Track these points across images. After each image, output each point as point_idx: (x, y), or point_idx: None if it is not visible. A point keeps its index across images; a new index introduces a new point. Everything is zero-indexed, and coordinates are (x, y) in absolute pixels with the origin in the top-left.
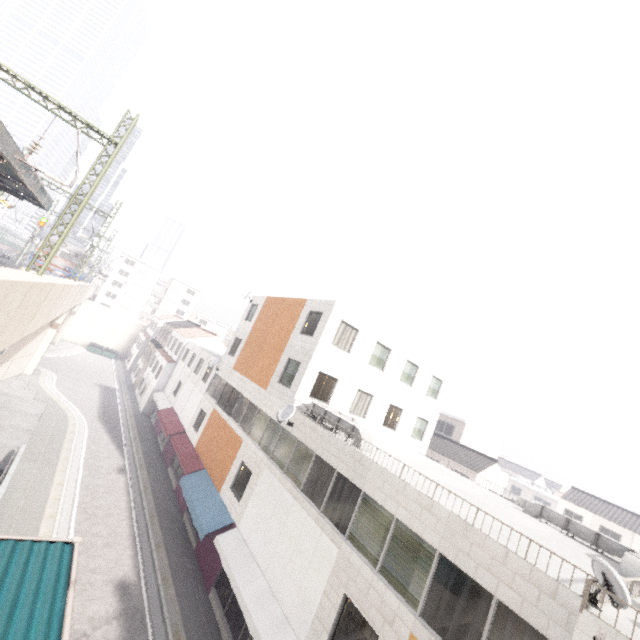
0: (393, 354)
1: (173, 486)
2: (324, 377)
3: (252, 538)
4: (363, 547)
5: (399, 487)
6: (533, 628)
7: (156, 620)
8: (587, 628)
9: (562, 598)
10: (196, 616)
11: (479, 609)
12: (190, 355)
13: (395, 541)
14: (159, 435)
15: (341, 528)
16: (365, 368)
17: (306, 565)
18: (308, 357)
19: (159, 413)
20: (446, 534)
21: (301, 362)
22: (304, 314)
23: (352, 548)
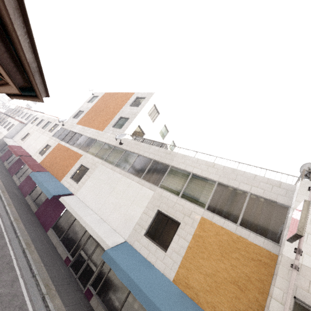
0: (169, 134)
1: (17, 184)
2: (139, 130)
3: (88, 198)
4: (170, 189)
5: (194, 160)
6: (268, 201)
7: (11, 236)
8: (305, 185)
9: (283, 186)
10: (40, 239)
11: (240, 200)
12: (39, 120)
13: (191, 183)
14: (5, 161)
15: (155, 183)
16: (157, 134)
17: (130, 203)
18: (135, 115)
19: (10, 146)
20: (222, 174)
21: (130, 117)
22: (133, 98)
23: (164, 189)
